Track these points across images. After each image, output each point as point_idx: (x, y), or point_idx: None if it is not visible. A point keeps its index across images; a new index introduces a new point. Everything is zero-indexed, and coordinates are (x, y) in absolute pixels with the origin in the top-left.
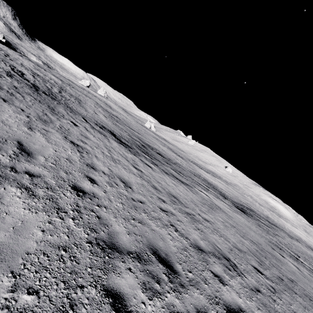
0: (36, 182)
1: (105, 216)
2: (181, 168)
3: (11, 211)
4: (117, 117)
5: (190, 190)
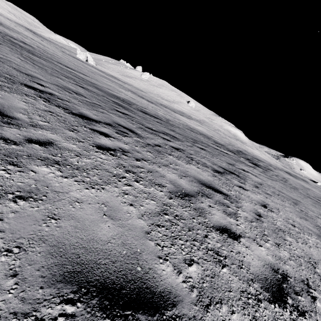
0: None
1: None
2: (181, 129)
3: None
4: (25, 43)
5: (258, 187)
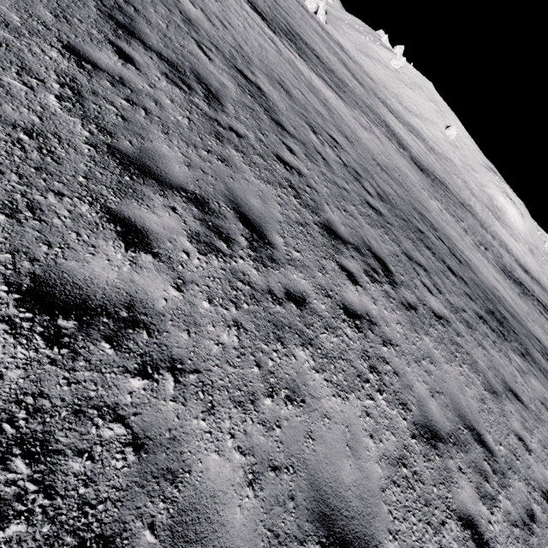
0: (193, 1)
1: (244, 48)
2: (346, 89)
3: (190, 8)
4: None
5: (344, 103)
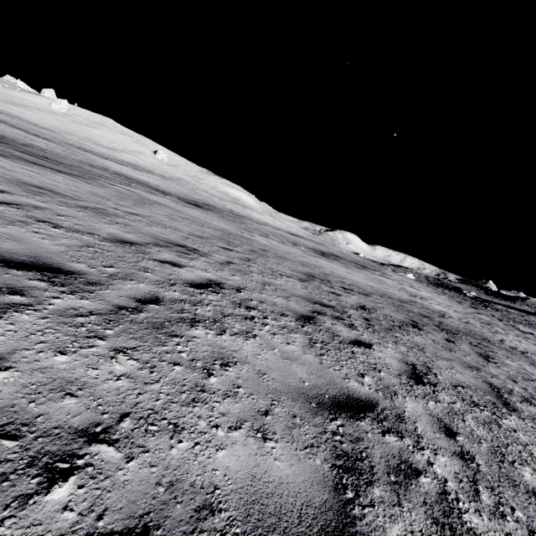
0: None
1: None
2: (49, 154)
3: None
4: None
5: (85, 182)
